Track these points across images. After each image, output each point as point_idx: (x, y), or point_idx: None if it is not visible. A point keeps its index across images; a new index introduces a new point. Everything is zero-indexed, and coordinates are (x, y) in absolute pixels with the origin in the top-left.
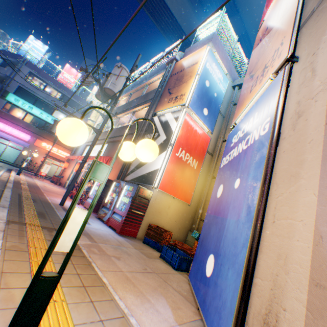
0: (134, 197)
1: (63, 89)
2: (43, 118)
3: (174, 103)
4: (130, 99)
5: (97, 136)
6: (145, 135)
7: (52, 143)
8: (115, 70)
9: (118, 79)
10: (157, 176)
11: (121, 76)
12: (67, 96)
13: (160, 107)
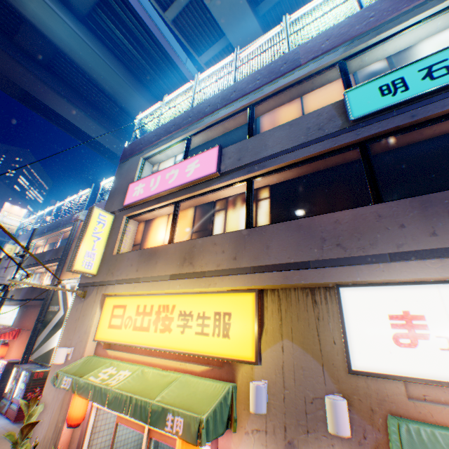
0: (29, 383)
1: None
2: None
3: (74, 274)
4: (49, 240)
5: None
6: (51, 305)
7: None
8: (4, 262)
9: (7, 270)
10: (55, 354)
11: (11, 267)
12: None
13: (65, 274)
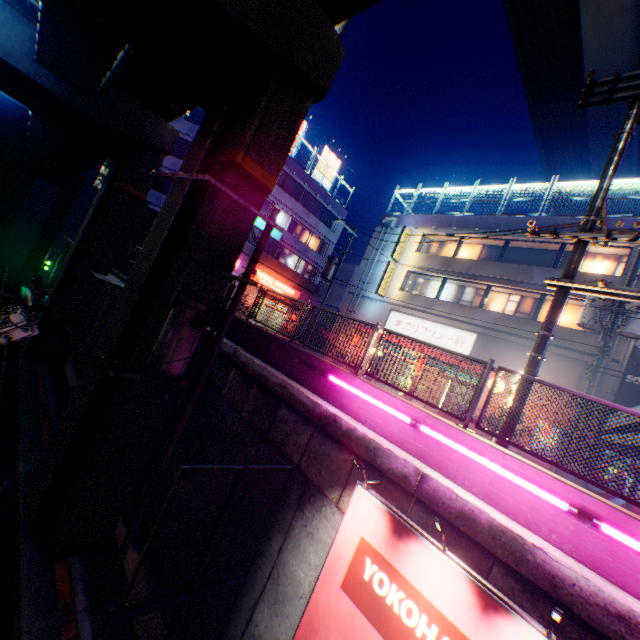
0: None
1: (286, 164)
2: (258, 226)
3: None
4: (491, 242)
5: (589, 388)
6: (627, 375)
7: (267, 271)
8: None
9: None
10: None
11: None
12: (289, 177)
13: None
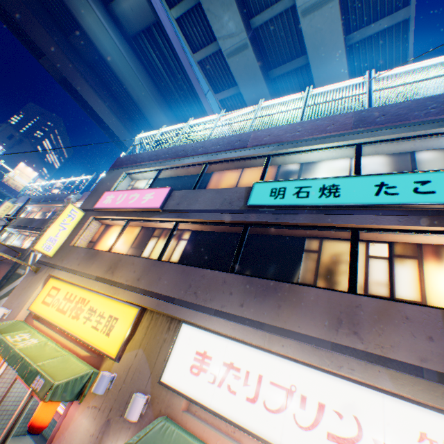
0: None
1: None
2: None
3: None
4: (43, 209)
5: None
6: (20, 268)
7: None
8: None
9: None
10: None
11: None
12: None
13: None
